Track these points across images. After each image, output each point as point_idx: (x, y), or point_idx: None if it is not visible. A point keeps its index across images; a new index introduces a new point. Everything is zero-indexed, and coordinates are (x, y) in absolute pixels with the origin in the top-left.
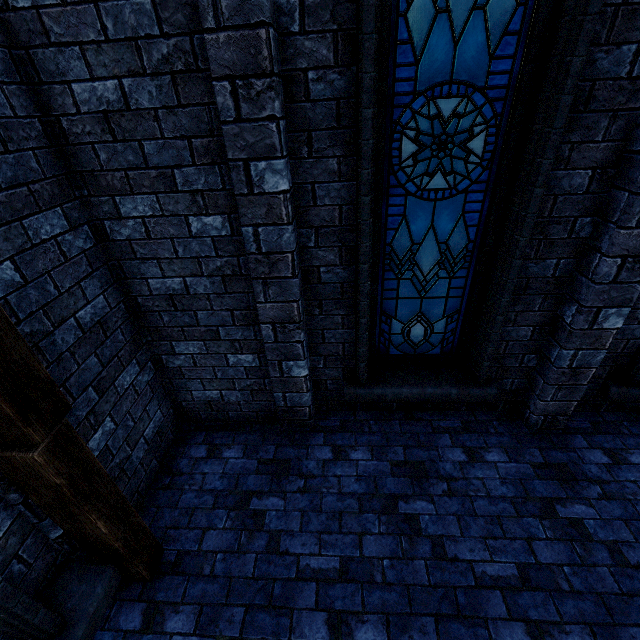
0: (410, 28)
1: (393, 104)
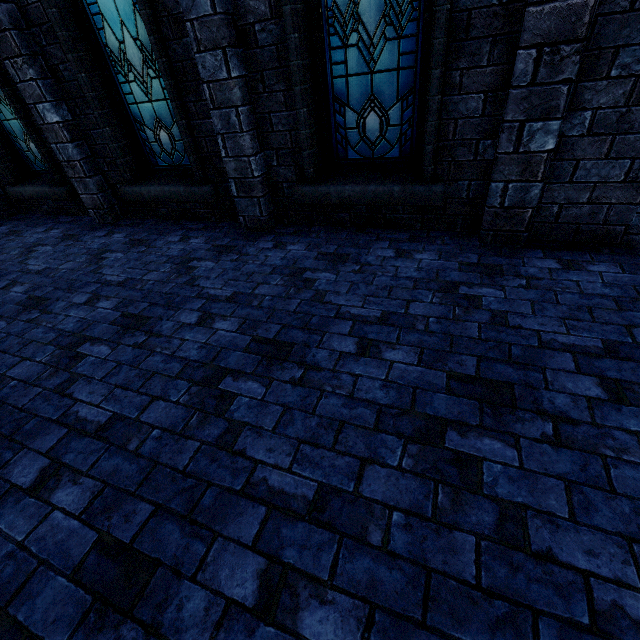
0: None
1: None
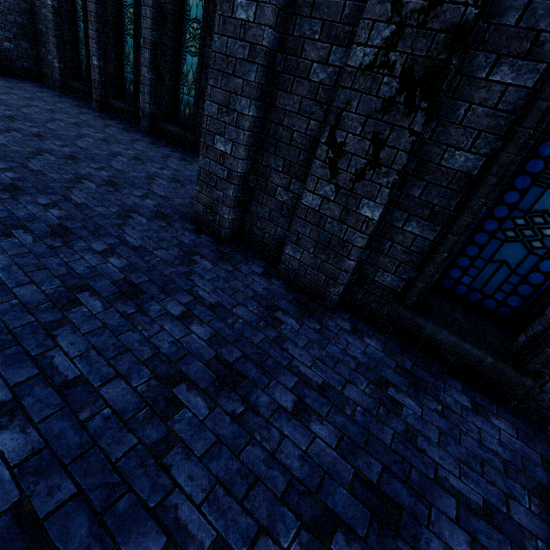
0: None
1: None
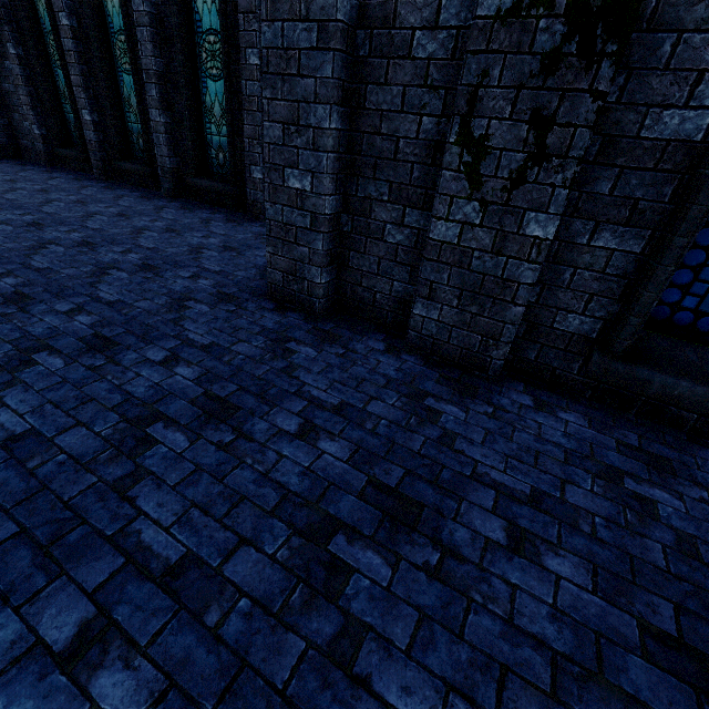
0: (41, 14)
1: (45, 35)
